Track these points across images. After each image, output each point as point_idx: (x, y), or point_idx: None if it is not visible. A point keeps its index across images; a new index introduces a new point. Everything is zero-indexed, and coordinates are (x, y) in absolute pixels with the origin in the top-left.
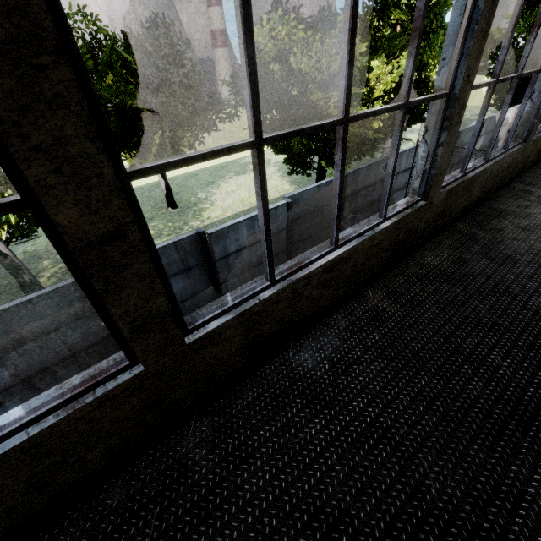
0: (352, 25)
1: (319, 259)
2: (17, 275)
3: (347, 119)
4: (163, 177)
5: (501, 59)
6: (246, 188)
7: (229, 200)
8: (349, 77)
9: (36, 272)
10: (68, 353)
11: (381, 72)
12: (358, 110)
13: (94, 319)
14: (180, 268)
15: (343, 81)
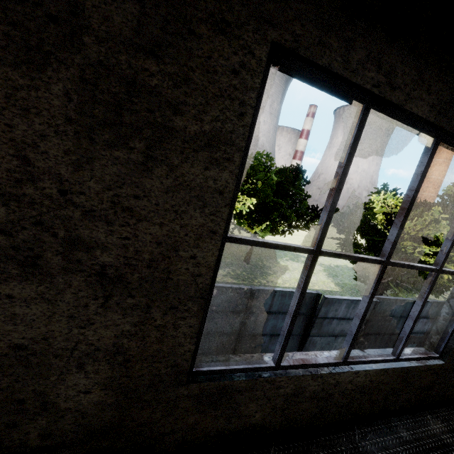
0: None
1: None
2: None
3: None
4: None
5: None
6: (299, 272)
7: (287, 275)
8: None
9: None
10: (212, 331)
11: None
12: None
13: (238, 317)
14: None
15: None
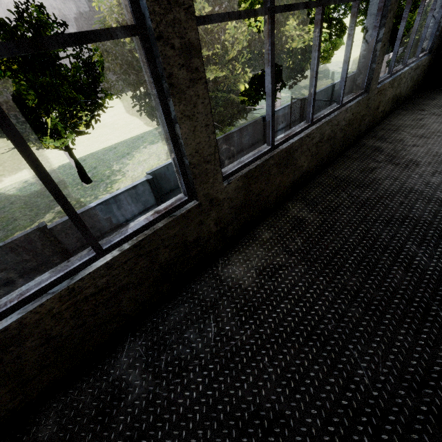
0: None
1: None
2: None
3: None
4: (71, 156)
5: None
6: (156, 156)
7: (139, 170)
8: None
9: None
10: None
11: (235, 32)
12: (212, 74)
13: None
14: (27, 268)
15: None
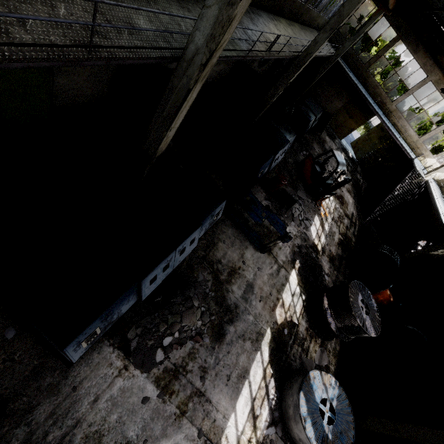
0: None
1: None
2: None
3: None
4: None
5: None
6: None
7: None
8: None
9: None
10: None
11: None
12: None
13: None
14: None
15: None
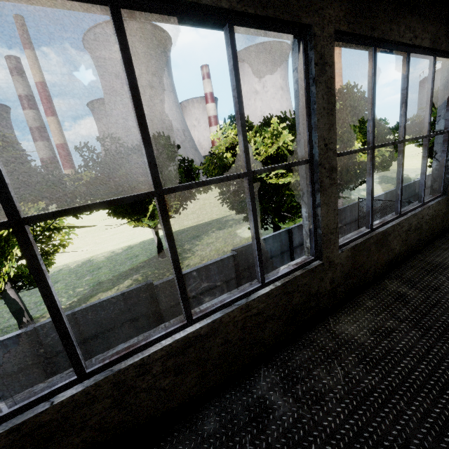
0: (137, 113)
1: (165, 339)
2: (18, 318)
3: (159, 191)
4: (156, 234)
5: (370, 129)
6: (223, 240)
7: (207, 250)
8: (149, 154)
9: (42, 313)
10: None
11: None
12: (293, 178)
13: (34, 372)
14: (127, 318)
15: (145, 158)
